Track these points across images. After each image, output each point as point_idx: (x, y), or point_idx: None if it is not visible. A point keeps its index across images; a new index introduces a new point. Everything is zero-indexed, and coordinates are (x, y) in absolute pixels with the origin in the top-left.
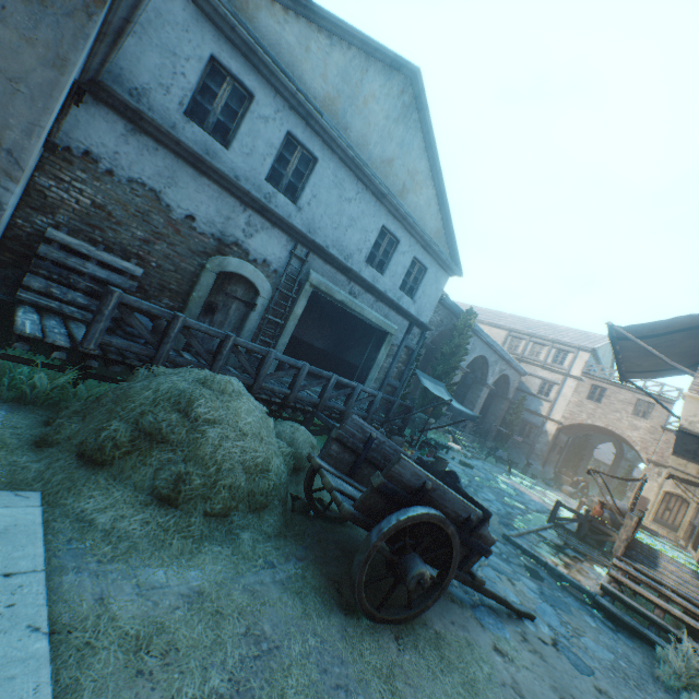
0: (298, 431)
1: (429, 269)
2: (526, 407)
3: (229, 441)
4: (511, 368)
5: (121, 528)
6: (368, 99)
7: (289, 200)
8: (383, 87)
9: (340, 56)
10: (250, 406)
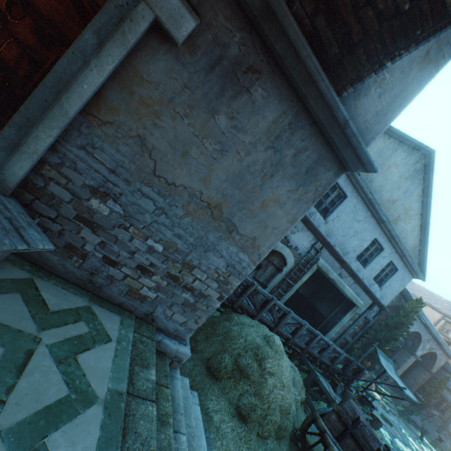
0: (295, 372)
1: (399, 270)
2: (447, 386)
3: (276, 389)
4: (441, 349)
5: (222, 428)
6: (391, 165)
7: (322, 216)
8: (404, 159)
9: (381, 142)
10: (286, 363)
